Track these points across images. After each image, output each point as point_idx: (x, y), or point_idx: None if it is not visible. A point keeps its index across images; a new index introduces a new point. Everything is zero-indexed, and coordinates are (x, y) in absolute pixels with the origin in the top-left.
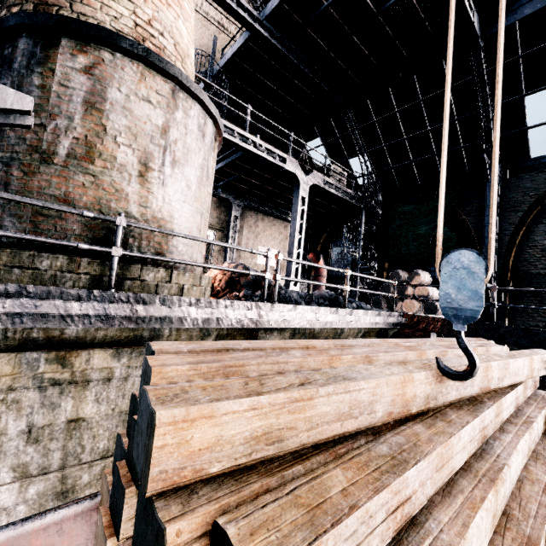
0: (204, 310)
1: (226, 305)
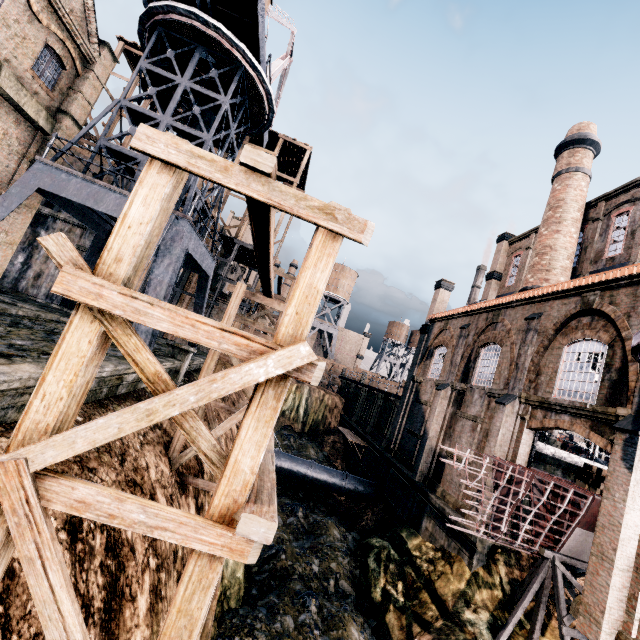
0: (572, 457)
1: (576, 457)
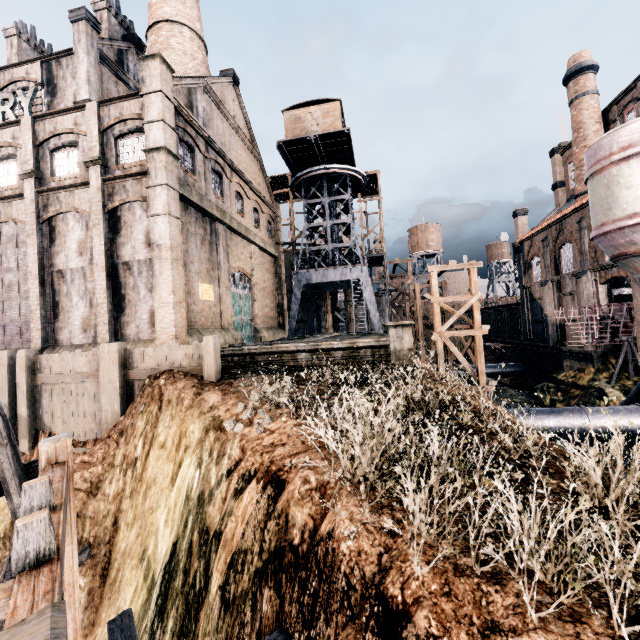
0: None
1: None
